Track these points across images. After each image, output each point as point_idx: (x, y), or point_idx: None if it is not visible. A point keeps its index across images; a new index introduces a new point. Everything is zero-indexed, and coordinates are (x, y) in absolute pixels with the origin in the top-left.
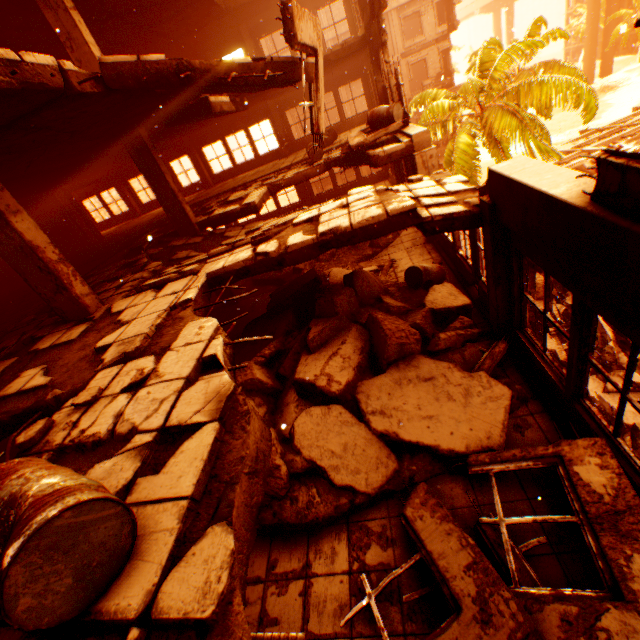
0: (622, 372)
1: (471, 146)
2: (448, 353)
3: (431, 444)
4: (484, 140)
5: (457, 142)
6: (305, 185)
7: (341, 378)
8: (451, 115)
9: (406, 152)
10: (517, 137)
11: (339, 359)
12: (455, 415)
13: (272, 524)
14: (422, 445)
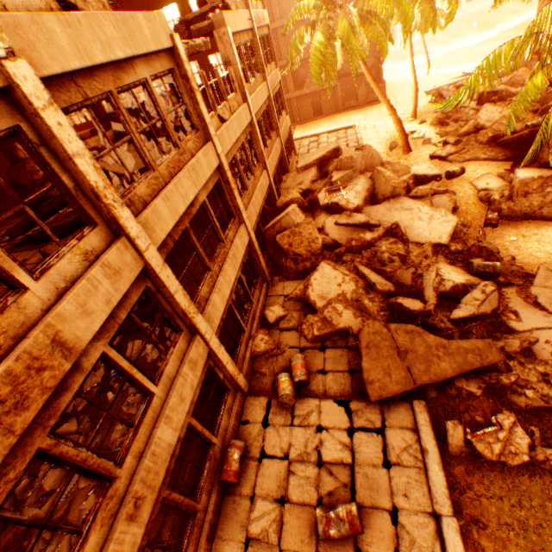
0: (350, 213)
1: (323, 45)
2: (162, 144)
3: (116, 172)
4: (341, 42)
5: (313, 40)
6: (207, 69)
7: (93, 144)
8: (320, 16)
9: (210, 29)
10: (456, 60)
11: (99, 138)
12: (137, 163)
13: (38, 200)
14: (113, 173)
